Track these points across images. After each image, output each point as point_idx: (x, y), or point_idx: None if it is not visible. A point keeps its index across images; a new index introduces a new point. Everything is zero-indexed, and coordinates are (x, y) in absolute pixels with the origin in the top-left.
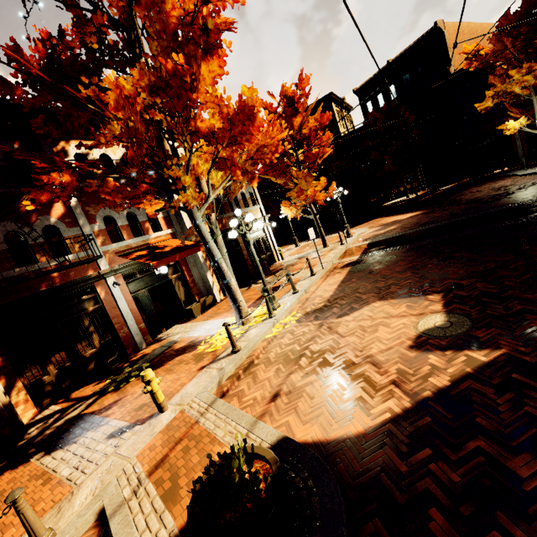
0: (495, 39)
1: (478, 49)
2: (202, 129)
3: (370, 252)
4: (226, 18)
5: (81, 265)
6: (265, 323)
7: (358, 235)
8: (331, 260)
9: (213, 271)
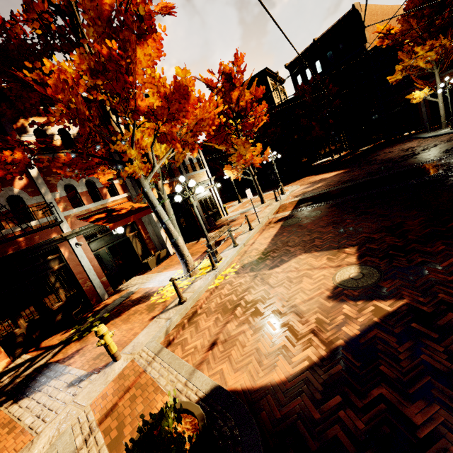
0: (403, 20)
1: (389, 29)
2: (141, 108)
3: (299, 208)
4: (167, 3)
5: (45, 229)
6: (209, 275)
7: (291, 192)
8: (266, 215)
9: None
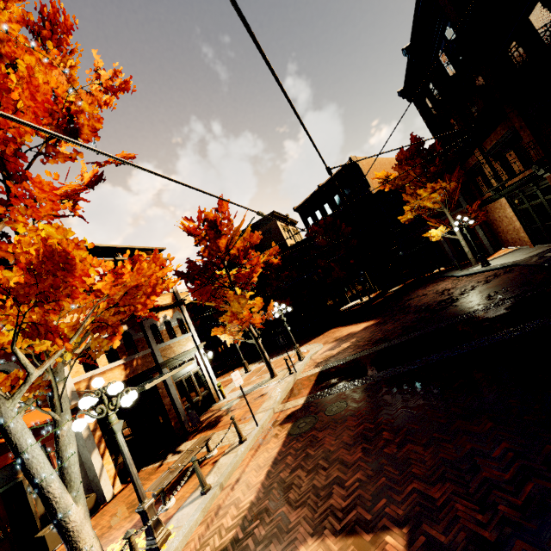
0: (398, 168)
1: (387, 175)
2: None
3: (318, 392)
4: (128, 154)
5: None
6: None
7: (311, 356)
8: (271, 406)
9: (109, 443)
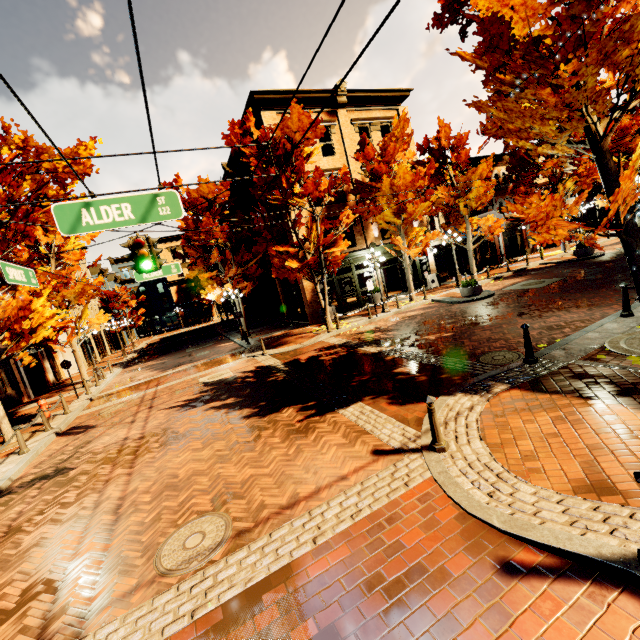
0: None
1: None
2: (578, 173)
3: None
4: None
5: None
6: None
7: None
8: None
9: None
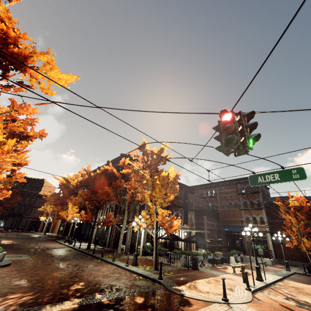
0: (50, 196)
1: (47, 195)
2: None
3: None
4: None
5: None
6: None
7: None
8: None
9: None
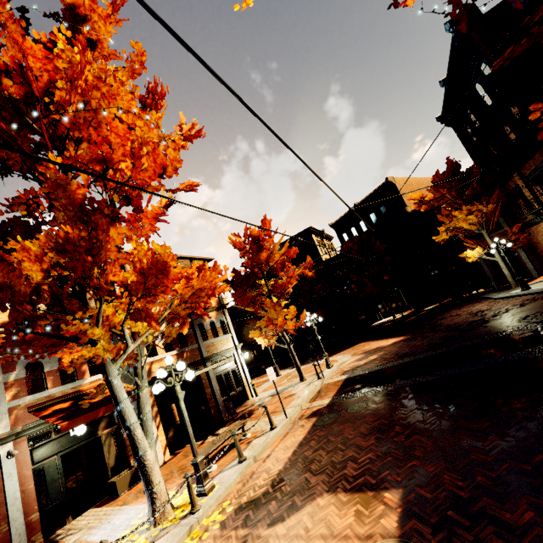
0: (433, 190)
1: (422, 197)
2: (105, 285)
3: (342, 395)
4: (193, 182)
5: None
6: (181, 525)
7: (339, 365)
8: (299, 404)
9: (162, 419)
